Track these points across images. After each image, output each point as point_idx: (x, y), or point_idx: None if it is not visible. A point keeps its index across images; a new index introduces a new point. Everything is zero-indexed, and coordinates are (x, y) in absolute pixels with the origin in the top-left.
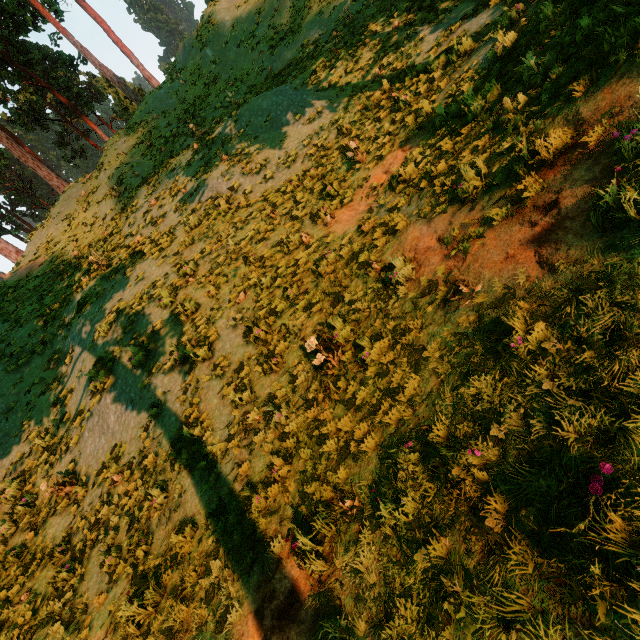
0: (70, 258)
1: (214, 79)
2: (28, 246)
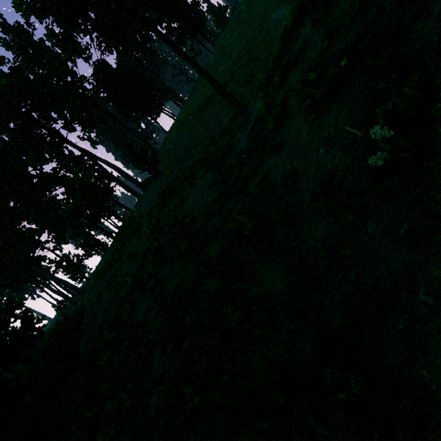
0: (204, 96)
1: (259, 1)
2: (188, 96)
